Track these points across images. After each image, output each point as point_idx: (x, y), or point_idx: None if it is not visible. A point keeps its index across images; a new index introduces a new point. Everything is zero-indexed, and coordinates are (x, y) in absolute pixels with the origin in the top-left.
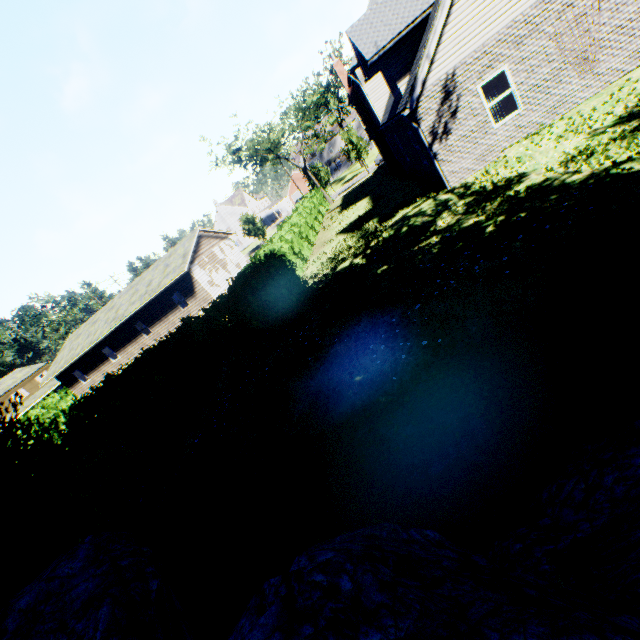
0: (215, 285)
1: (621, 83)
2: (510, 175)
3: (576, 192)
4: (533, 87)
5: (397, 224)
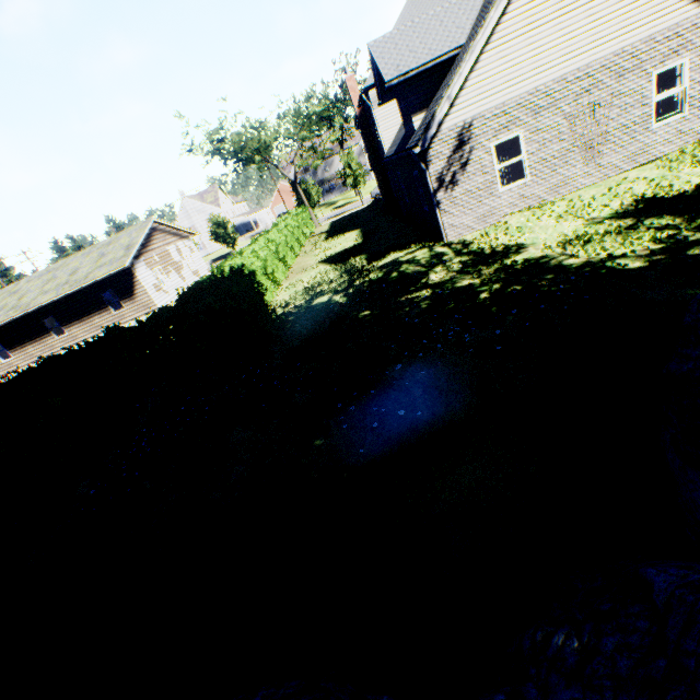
0: (162, 290)
1: (618, 180)
2: (509, 243)
3: (573, 276)
4: (542, 160)
5: (387, 267)
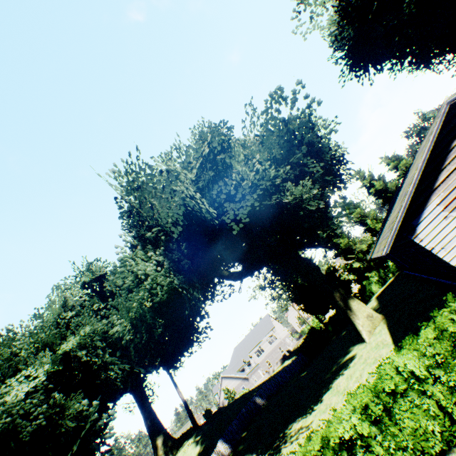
0: None
1: None
2: None
3: None
4: None
5: None
